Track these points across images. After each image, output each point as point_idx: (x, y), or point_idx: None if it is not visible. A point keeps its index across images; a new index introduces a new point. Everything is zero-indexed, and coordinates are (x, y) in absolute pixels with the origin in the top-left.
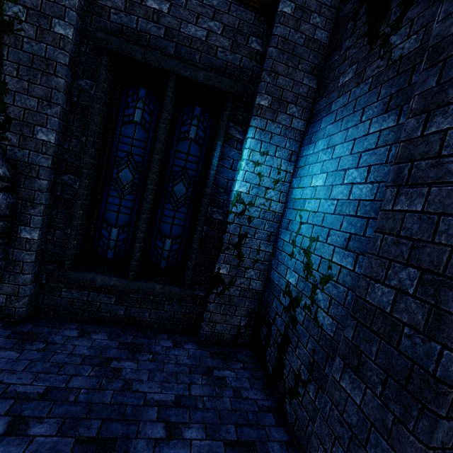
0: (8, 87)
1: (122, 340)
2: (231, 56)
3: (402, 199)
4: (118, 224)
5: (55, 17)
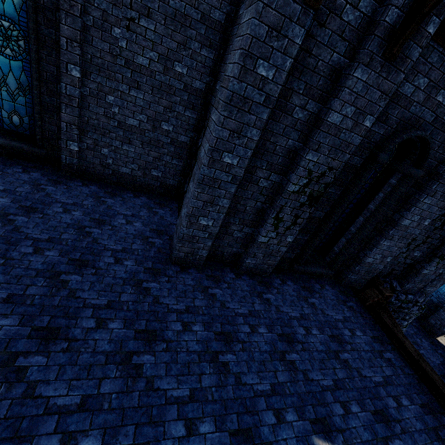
0: None
1: None
2: None
3: None
4: None
5: None
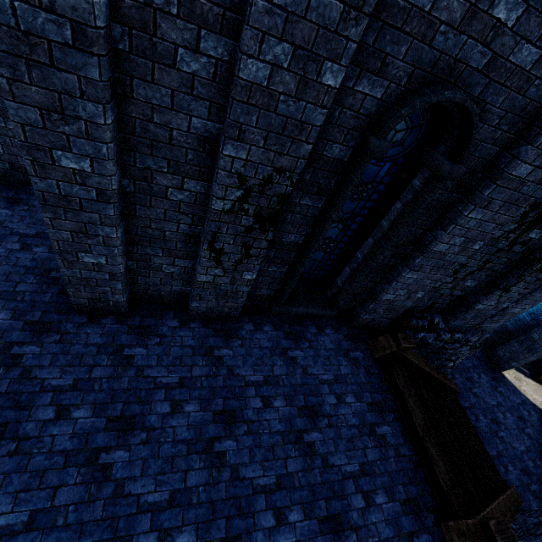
0: None
1: None
2: None
3: None
4: None
5: None
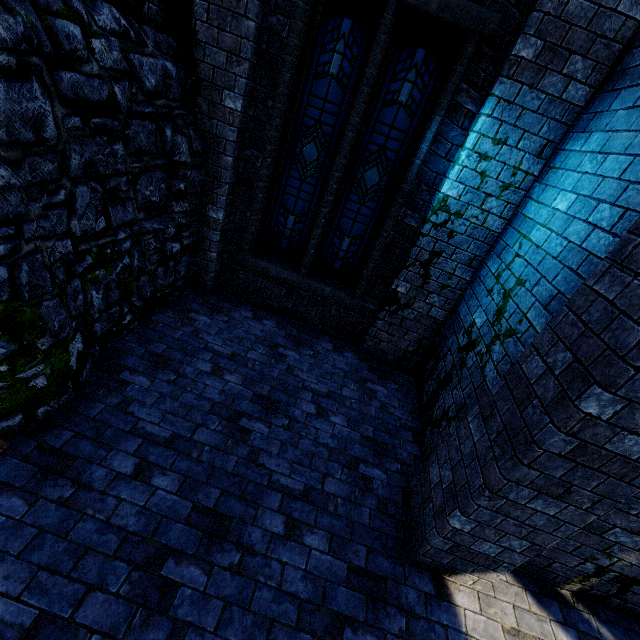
0: (199, 37)
1: (288, 331)
2: None
3: (605, 280)
4: (295, 212)
5: None
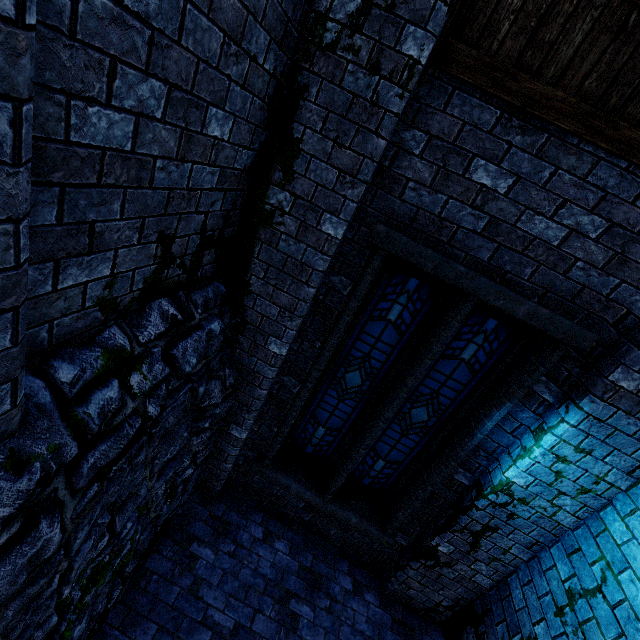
0: (252, 288)
1: (302, 560)
2: (599, 277)
3: None
4: (327, 425)
5: (327, 210)
